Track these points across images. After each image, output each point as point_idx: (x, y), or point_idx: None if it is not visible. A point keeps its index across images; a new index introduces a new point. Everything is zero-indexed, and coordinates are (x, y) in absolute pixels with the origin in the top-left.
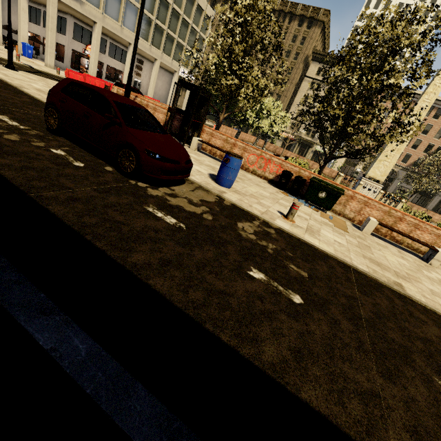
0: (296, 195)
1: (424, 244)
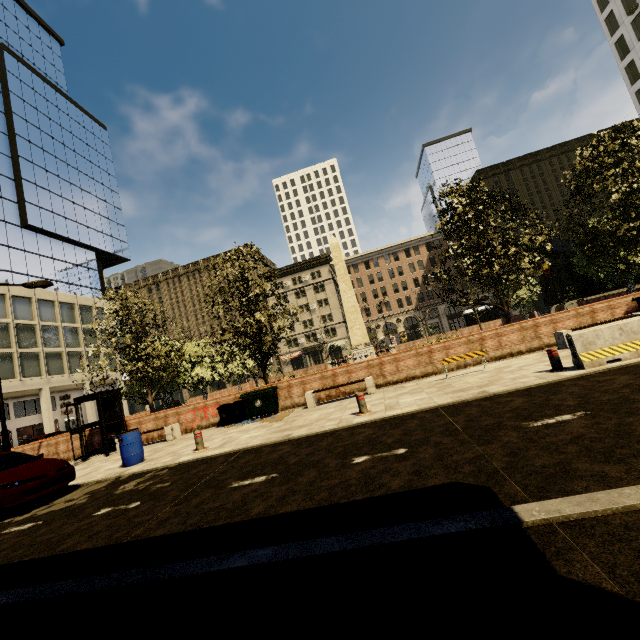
0: (243, 419)
1: (352, 383)
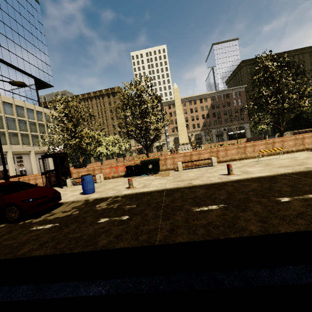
0: (140, 174)
1: (205, 159)
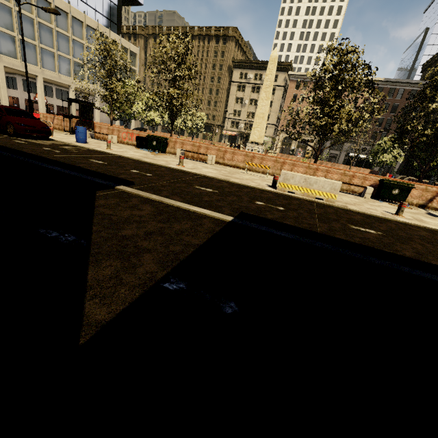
0: (147, 148)
1: (202, 154)
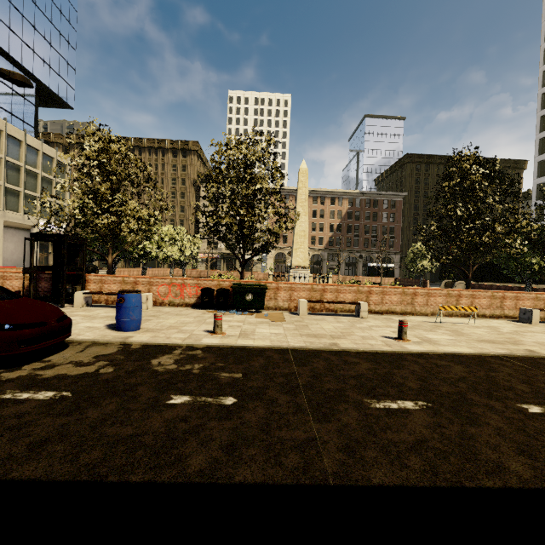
0: (226, 308)
1: (349, 303)
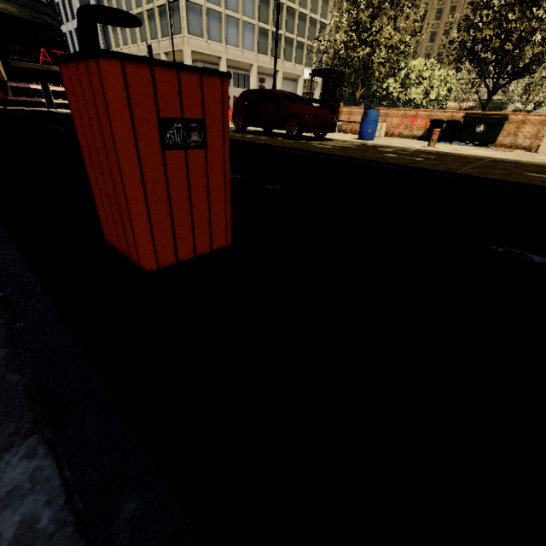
0: (451, 141)
1: None
